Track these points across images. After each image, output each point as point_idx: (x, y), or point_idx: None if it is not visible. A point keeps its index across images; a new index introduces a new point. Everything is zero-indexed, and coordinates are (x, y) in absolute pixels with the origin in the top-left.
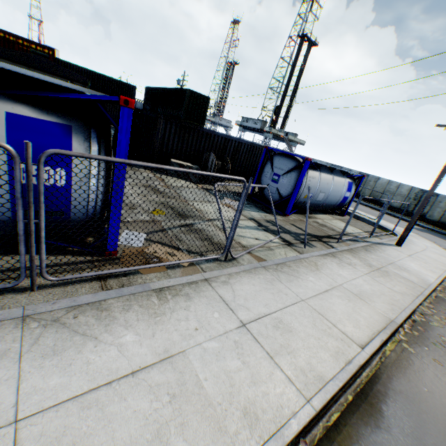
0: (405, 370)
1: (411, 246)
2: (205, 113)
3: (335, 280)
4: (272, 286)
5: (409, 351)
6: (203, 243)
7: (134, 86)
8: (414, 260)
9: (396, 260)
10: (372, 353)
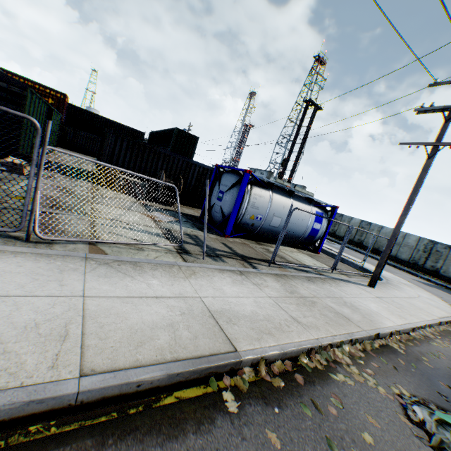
0: (167, 439)
1: (394, 291)
2: (194, 151)
3: (199, 291)
4: (55, 274)
5: (227, 407)
6: None
7: (143, 133)
8: (381, 302)
9: (349, 296)
10: (116, 393)
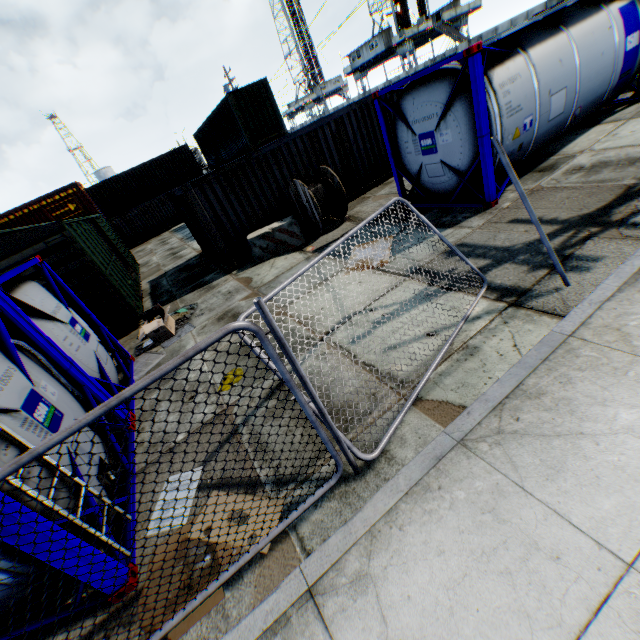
0: None
1: None
2: (275, 108)
3: None
4: (500, 531)
5: None
6: (308, 431)
7: (184, 146)
8: None
9: None
10: None
